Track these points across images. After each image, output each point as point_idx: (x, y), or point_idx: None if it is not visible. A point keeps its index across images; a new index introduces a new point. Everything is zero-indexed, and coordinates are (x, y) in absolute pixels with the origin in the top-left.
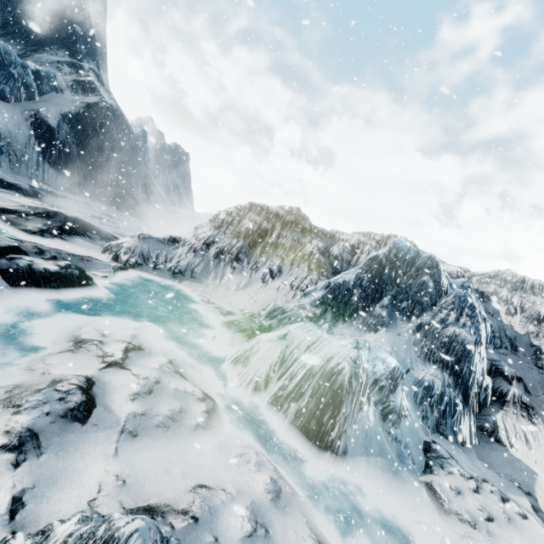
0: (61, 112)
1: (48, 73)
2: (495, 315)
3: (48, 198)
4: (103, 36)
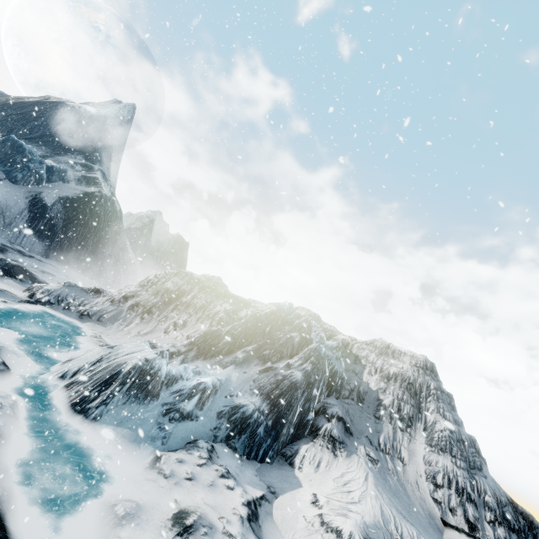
0: (60, 196)
1: (61, 169)
2: (359, 374)
3: (13, 254)
4: (121, 150)
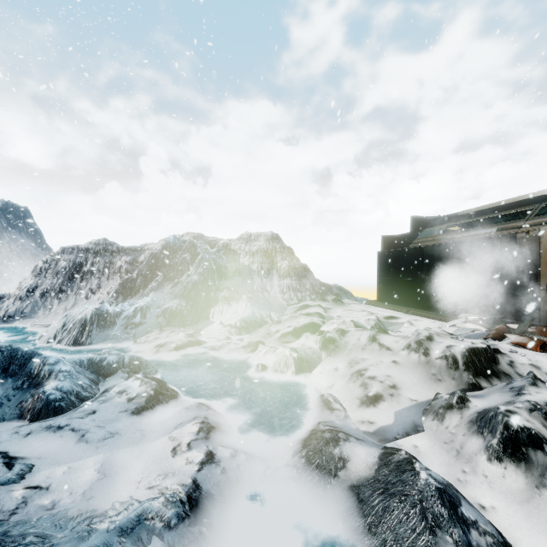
0: None
1: None
2: (237, 261)
3: None
4: None
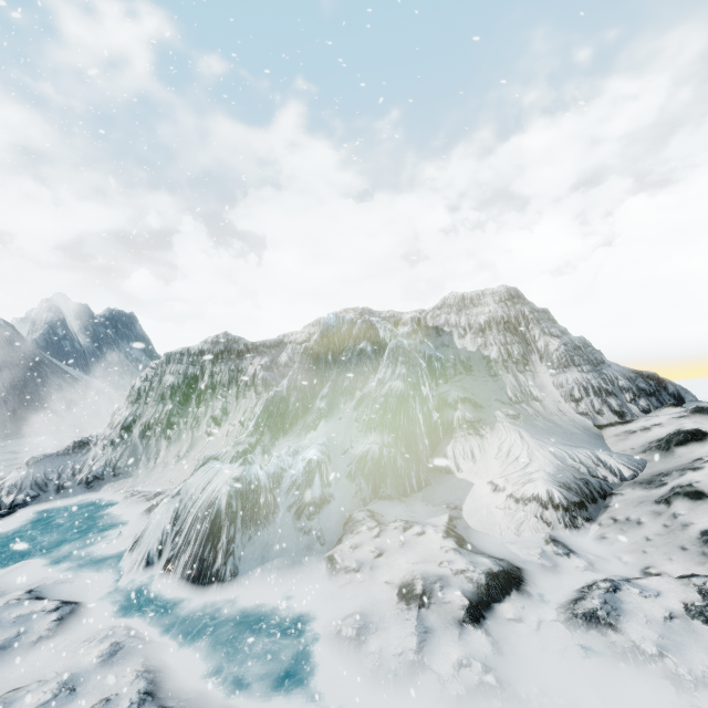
0: None
1: None
2: (450, 345)
3: None
4: None
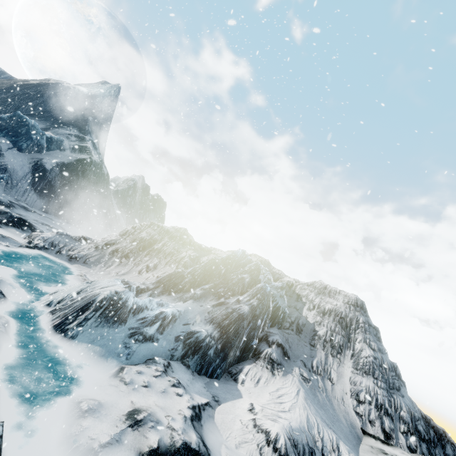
0: (57, 161)
1: (58, 139)
2: (299, 310)
3: (18, 209)
4: (108, 124)
